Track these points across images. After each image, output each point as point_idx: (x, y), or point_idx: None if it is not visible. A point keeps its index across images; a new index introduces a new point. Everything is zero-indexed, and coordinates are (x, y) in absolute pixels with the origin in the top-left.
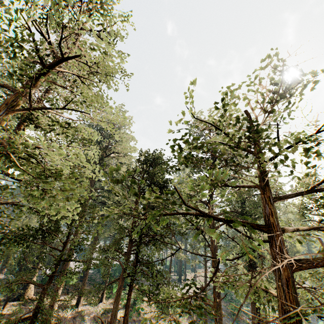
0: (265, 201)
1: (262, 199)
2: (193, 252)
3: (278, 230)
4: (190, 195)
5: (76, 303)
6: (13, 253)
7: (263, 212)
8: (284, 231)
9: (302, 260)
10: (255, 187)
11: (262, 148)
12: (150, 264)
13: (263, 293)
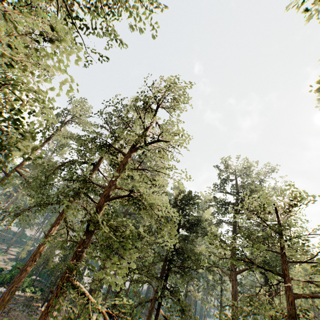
0: (283, 261)
1: (281, 260)
2: (209, 293)
3: (288, 278)
4: (215, 235)
5: (95, 318)
6: (53, 256)
7: (282, 267)
8: (292, 279)
9: (299, 294)
10: (278, 252)
11: (282, 236)
12: (179, 292)
13: (281, 317)
